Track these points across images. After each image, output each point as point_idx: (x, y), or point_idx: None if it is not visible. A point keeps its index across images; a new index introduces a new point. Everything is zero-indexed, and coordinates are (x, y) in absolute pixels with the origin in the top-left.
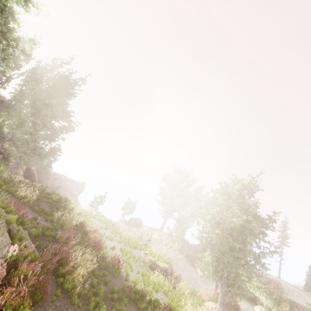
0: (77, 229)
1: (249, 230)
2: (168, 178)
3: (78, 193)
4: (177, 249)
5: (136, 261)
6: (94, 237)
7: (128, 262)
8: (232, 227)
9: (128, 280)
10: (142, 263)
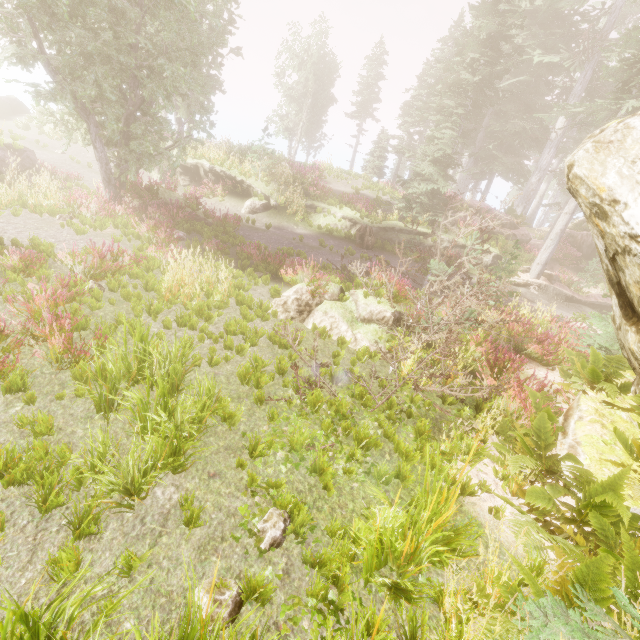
0: None
1: None
2: None
3: None
4: None
5: None
6: None
7: None
8: None
9: None
10: None
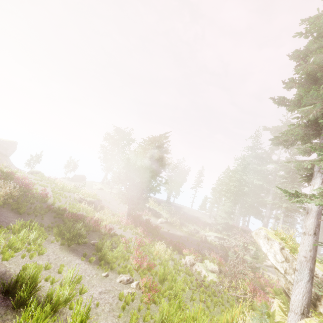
0: (3, 175)
1: (150, 170)
2: (109, 137)
3: (9, 153)
4: (113, 194)
5: (66, 197)
6: (21, 180)
7: (57, 197)
8: (138, 168)
9: (54, 205)
10: (73, 200)
